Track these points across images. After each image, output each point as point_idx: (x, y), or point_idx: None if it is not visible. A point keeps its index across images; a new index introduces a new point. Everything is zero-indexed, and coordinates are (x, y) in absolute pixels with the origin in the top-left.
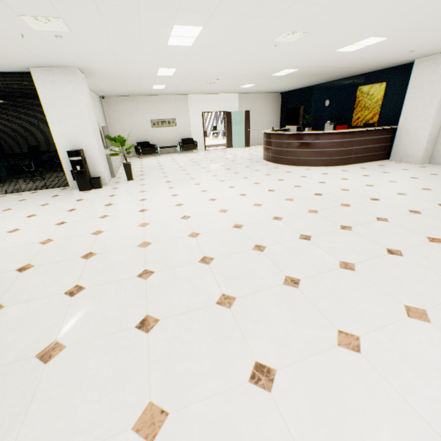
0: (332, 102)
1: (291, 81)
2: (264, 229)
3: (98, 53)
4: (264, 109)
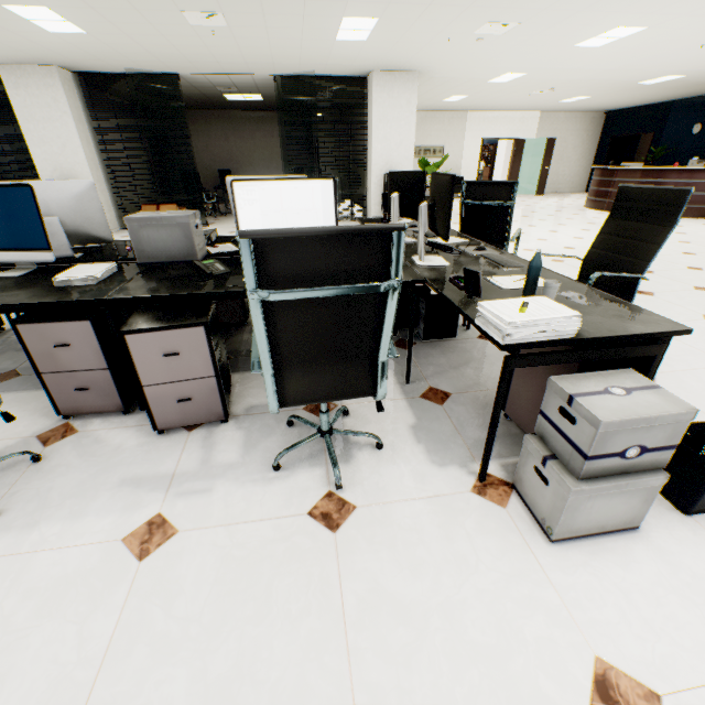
0: None
1: (648, 93)
2: (683, 259)
3: (479, 56)
4: (574, 137)
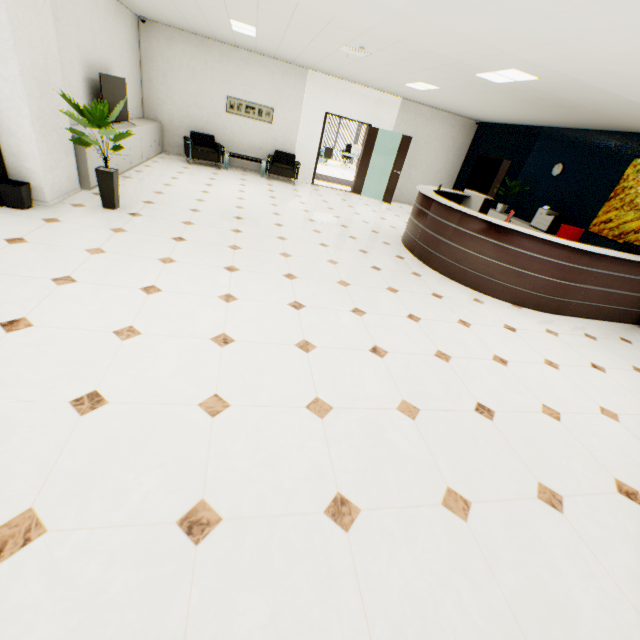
0: (568, 171)
1: (507, 103)
2: (271, 584)
3: None
4: (439, 143)
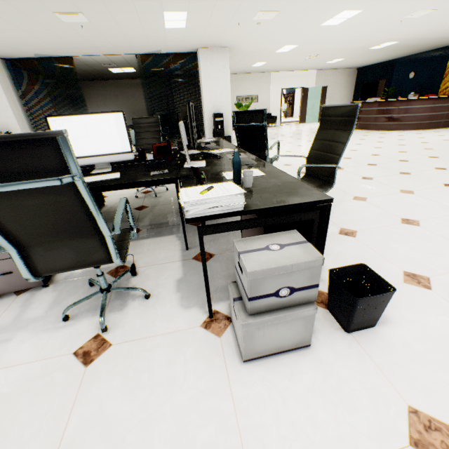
0: (417, 74)
1: (379, 55)
2: (398, 155)
3: (263, 34)
4: (339, 85)
